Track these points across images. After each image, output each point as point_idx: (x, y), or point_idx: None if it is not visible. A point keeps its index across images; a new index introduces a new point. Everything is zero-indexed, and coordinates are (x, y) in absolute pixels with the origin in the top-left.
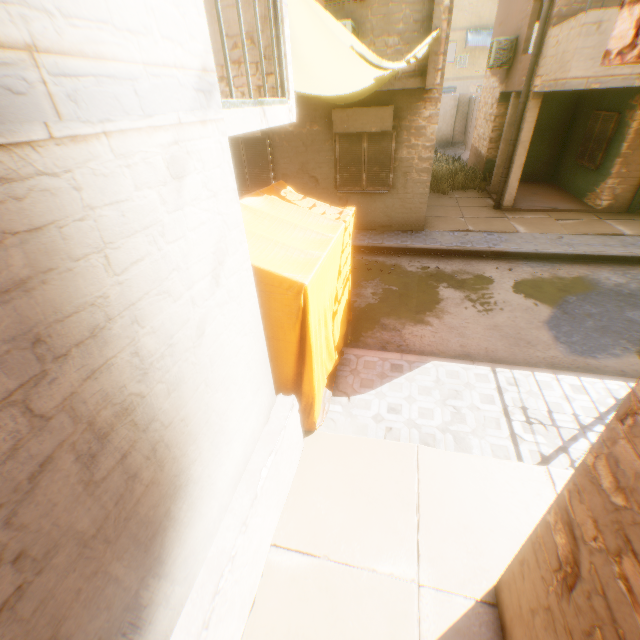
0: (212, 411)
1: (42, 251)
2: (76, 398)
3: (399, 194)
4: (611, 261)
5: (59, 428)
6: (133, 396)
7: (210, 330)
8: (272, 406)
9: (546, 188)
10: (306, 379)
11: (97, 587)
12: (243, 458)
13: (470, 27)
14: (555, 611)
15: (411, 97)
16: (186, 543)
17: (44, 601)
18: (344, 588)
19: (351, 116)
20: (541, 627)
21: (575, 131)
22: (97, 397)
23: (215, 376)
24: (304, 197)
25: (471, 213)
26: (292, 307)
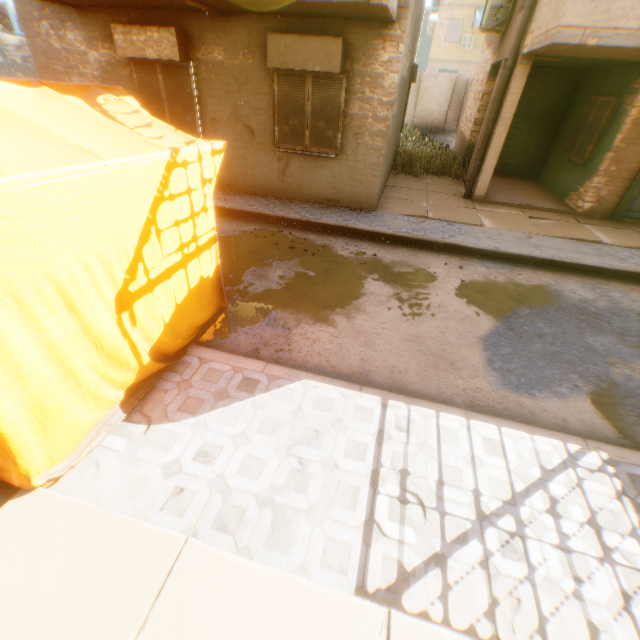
0: None
1: None
2: None
3: (349, 161)
4: (582, 271)
5: None
6: None
7: None
8: None
9: (528, 184)
10: None
11: None
12: None
13: (480, 5)
14: None
15: (367, 32)
16: None
17: None
18: None
19: (290, 47)
20: None
21: (568, 121)
22: None
23: None
24: (136, 111)
25: (437, 199)
26: None
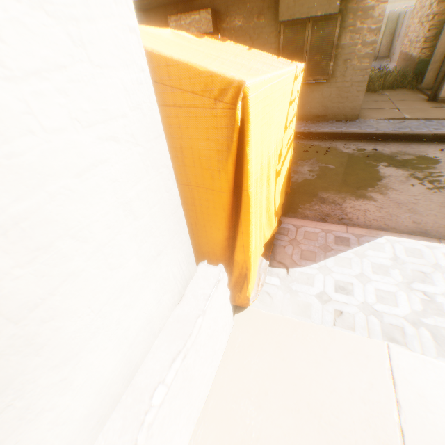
0: None
1: None
2: None
3: (337, 83)
4: None
5: None
6: None
7: None
8: (189, 278)
9: None
10: (240, 245)
11: None
12: (122, 369)
13: None
14: None
15: None
16: None
17: None
18: None
19: (298, 1)
20: None
21: None
22: None
23: None
24: (249, 49)
25: (404, 105)
26: (223, 131)
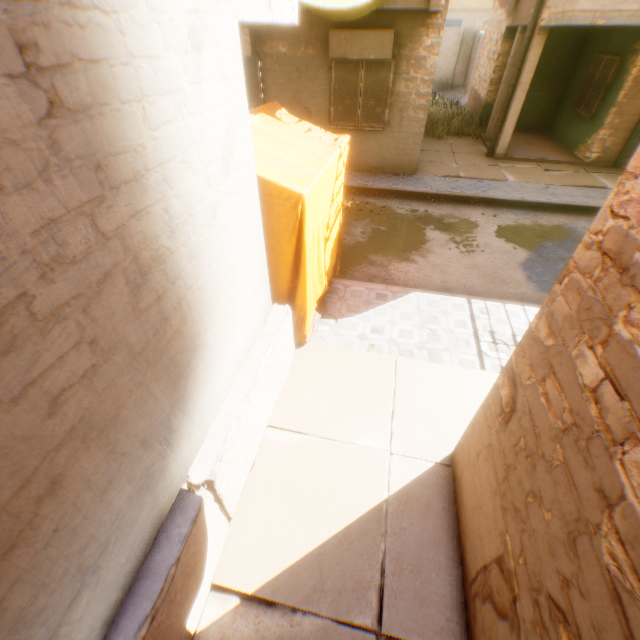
0: (222, 292)
1: (99, 85)
2: (125, 230)
3: (394, 133)
4: (590, 212)
5: (115, 250)
6: (164, 248)
7: (221, 215)
8: (269, 312)
9: (540, 139)
10: (299, 293)
11: (142, 396)
12: (245, 348)
13: None
14: (495, 444)
15: (413, 22)
16: (202, 397)
17: (109, 386)
18: (329, 455)
19: (349, 40)
20: (483, 461)
21: (576, 77)
22: (139, 236)
23: (224, 261)
24: (299, 121)
25: (464, 160)
26: (289, 219)
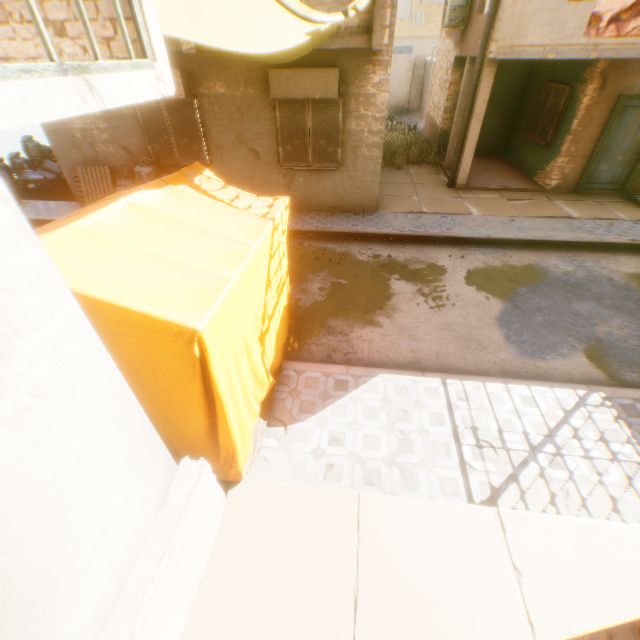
0: (20, 578)
1: None
2: None
3: (349, 172)
4: (559, 246)
5: None
6: None
7: None
8: (171, 480)
9: (499, 164)
10: (221, 432)
11: None
12: (116, 580)
13: None
14: None
15: (358, 59)
16: None
17: None
18: None
19: (291, 79)
20: None
21: (528, 104)
22: None
23: (18, 527)
24: (224, 186)
25: (425, 192)
26: (187, 356)
